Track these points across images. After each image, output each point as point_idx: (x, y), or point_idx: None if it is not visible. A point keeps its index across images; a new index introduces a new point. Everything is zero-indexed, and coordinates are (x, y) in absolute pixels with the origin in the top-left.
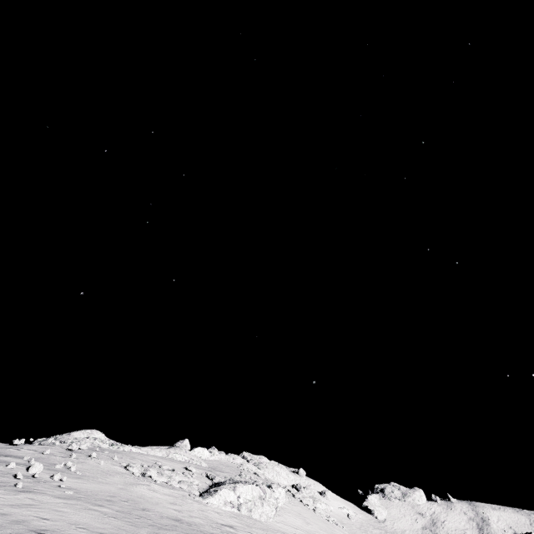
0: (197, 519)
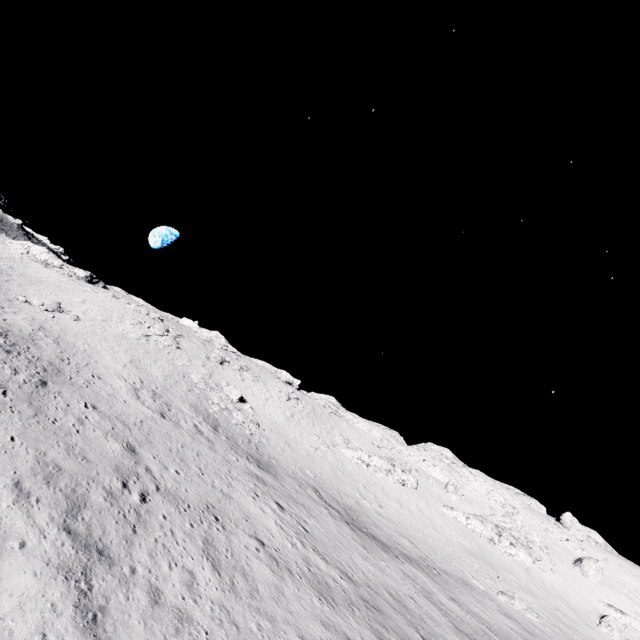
0: None
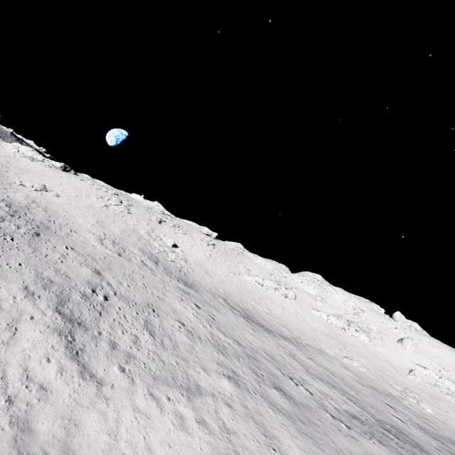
0: None
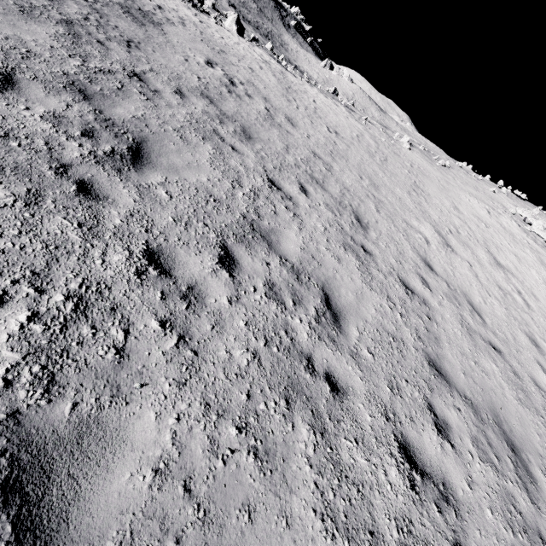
0: (458, 220)
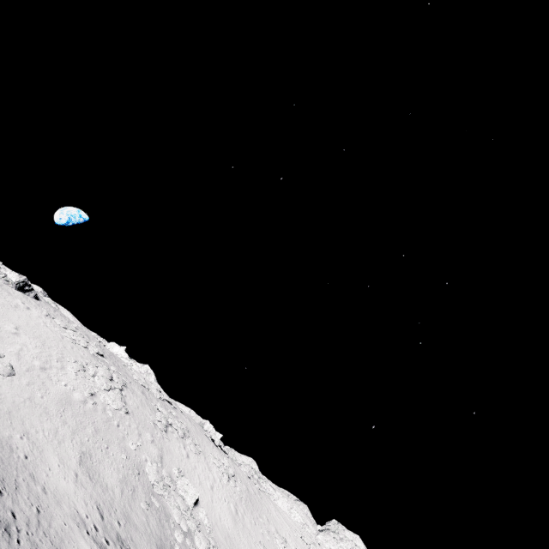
0: None
